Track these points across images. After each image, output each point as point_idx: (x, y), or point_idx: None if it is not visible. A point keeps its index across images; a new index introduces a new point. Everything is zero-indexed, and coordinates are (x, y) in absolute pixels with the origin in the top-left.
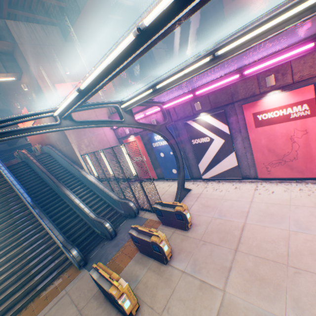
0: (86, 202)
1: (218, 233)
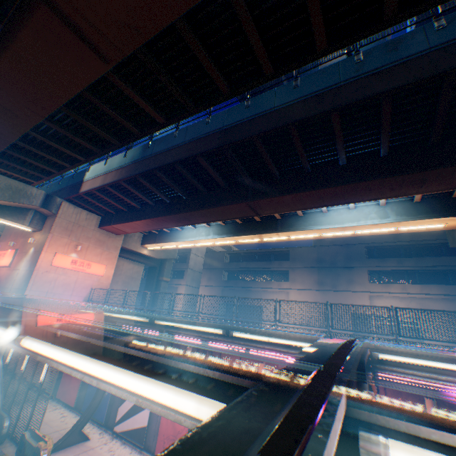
0: None
1: None
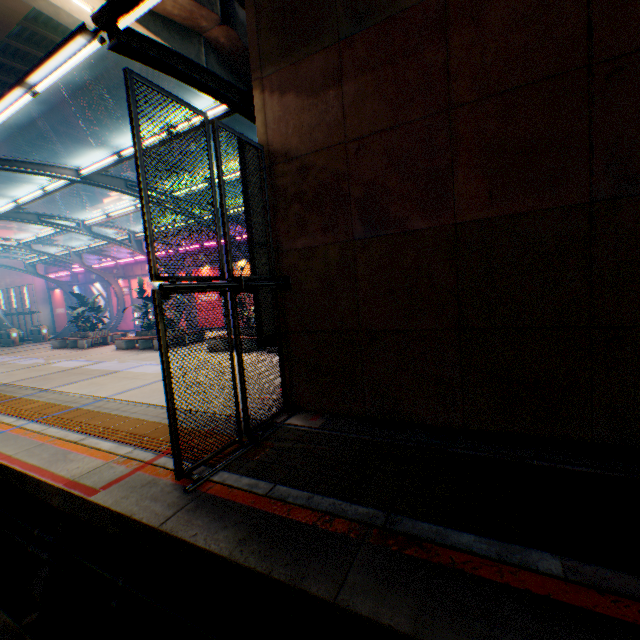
0: None
1: None
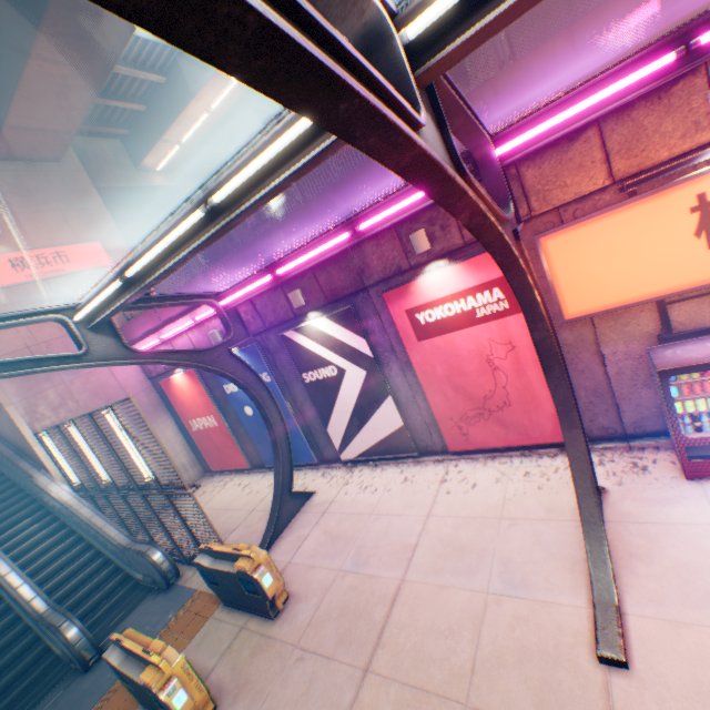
0: (41, 561)
1: (340, 618)
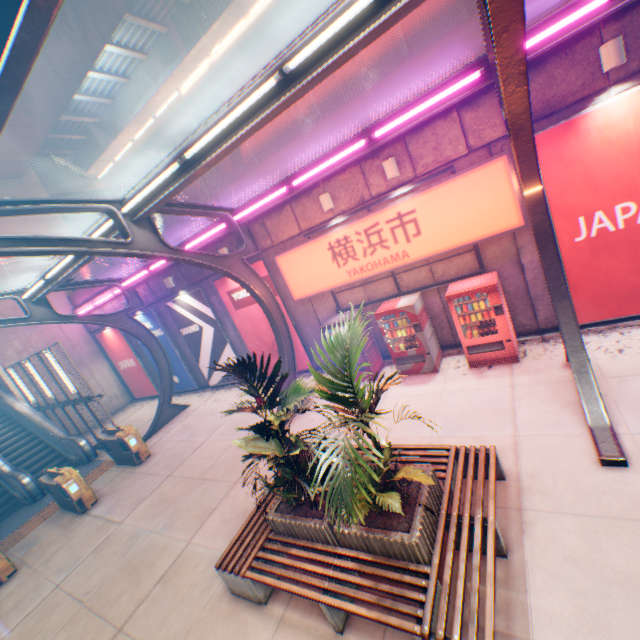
0: (9, 450)
1: (170, 459)
